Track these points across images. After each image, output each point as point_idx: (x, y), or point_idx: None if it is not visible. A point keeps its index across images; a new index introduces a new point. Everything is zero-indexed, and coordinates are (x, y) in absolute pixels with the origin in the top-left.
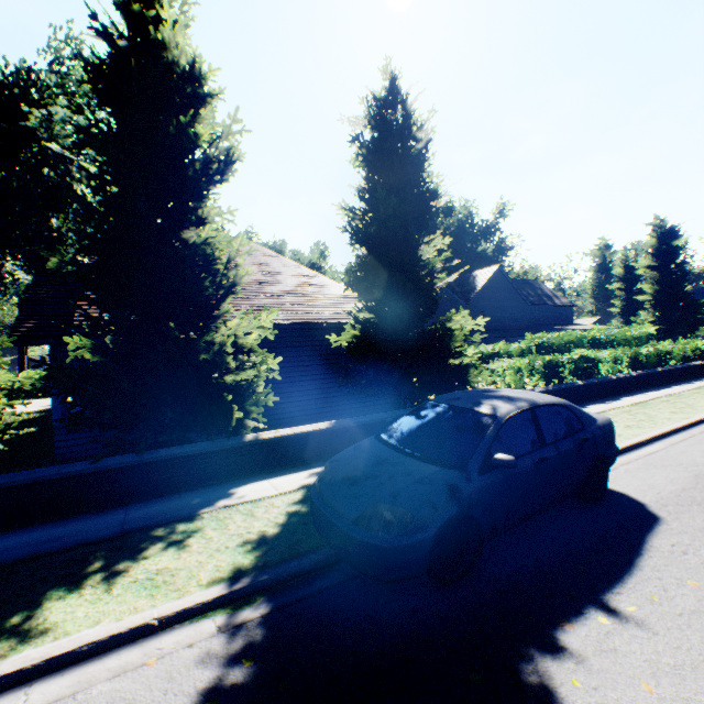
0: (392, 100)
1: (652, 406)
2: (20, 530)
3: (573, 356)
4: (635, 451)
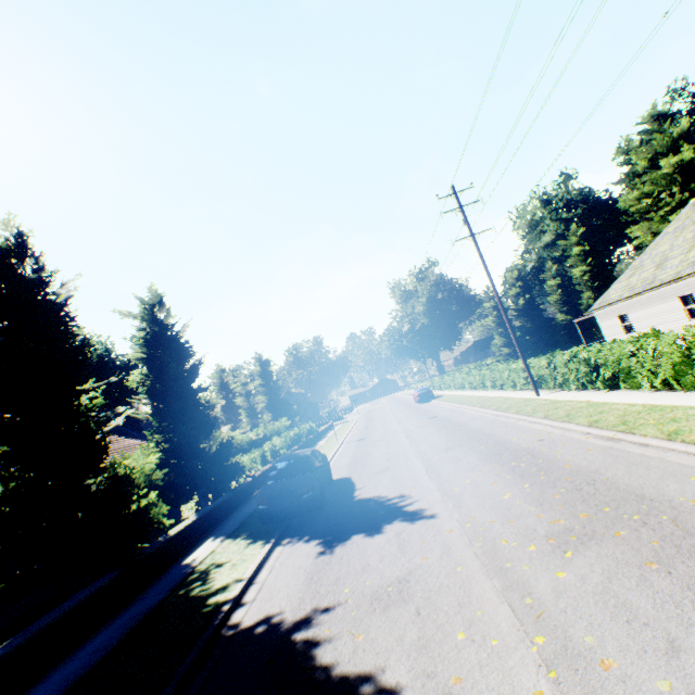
0: (161, 307)
1: None
2: (81, 646)
3: (269, 445)
4: None
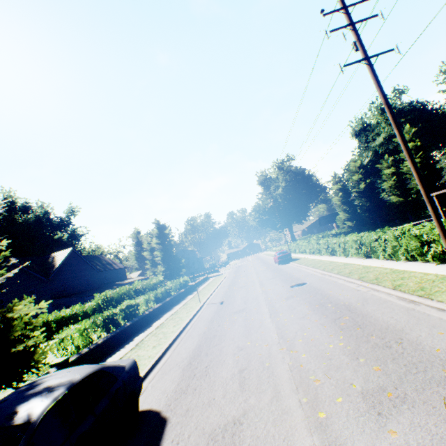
0: None
1: (166, 324)
2: None
3: (123, 306)
4: (158, 365)
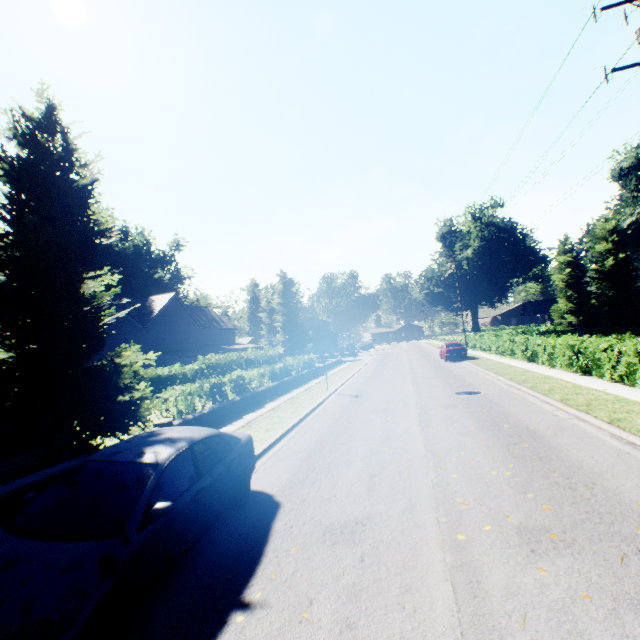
0: (50, 126)
1: (283, 408)
2: None
3: (234, 377)
4: (271, 450)
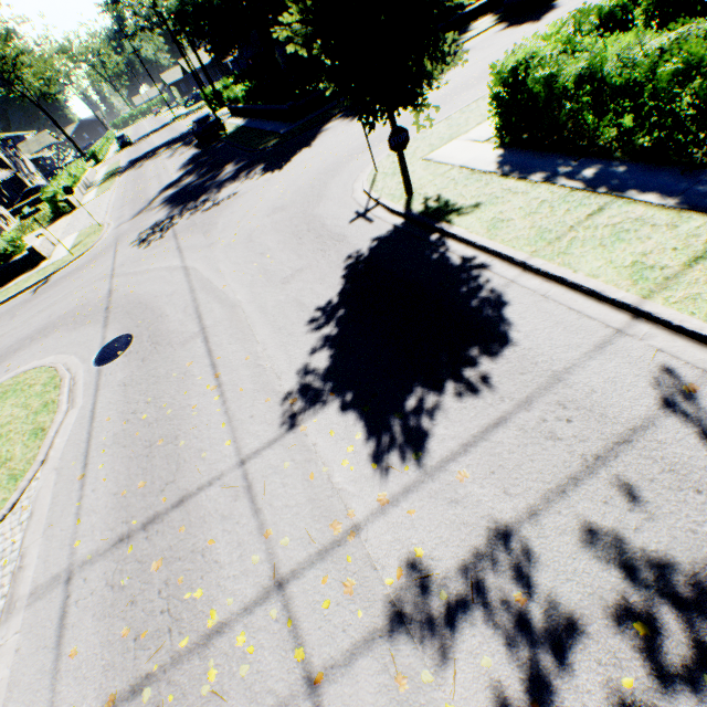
0: None
1: None
2: None
3: None
4: None
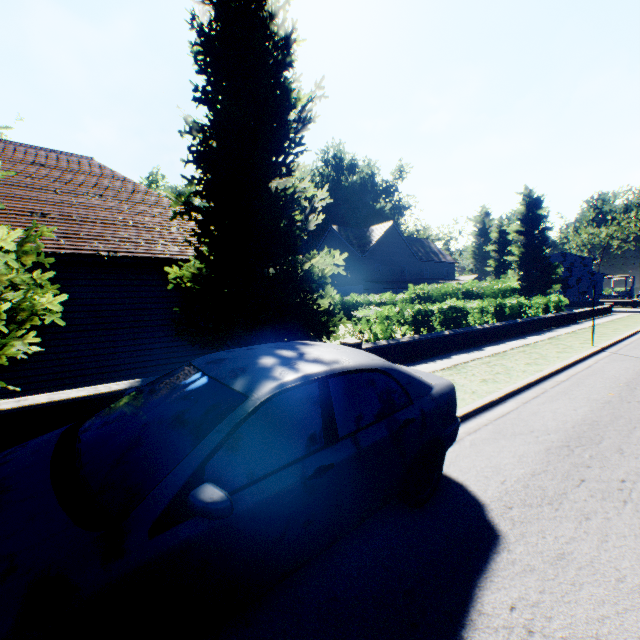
0: None
1: (510, 357)
2: None
3: (443, 306)
4: (487, 413)
